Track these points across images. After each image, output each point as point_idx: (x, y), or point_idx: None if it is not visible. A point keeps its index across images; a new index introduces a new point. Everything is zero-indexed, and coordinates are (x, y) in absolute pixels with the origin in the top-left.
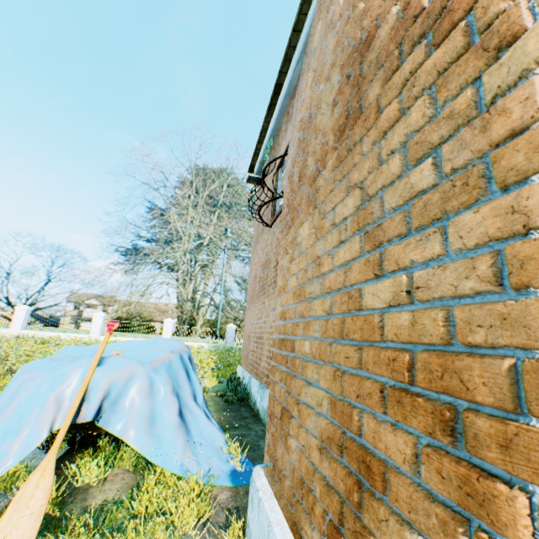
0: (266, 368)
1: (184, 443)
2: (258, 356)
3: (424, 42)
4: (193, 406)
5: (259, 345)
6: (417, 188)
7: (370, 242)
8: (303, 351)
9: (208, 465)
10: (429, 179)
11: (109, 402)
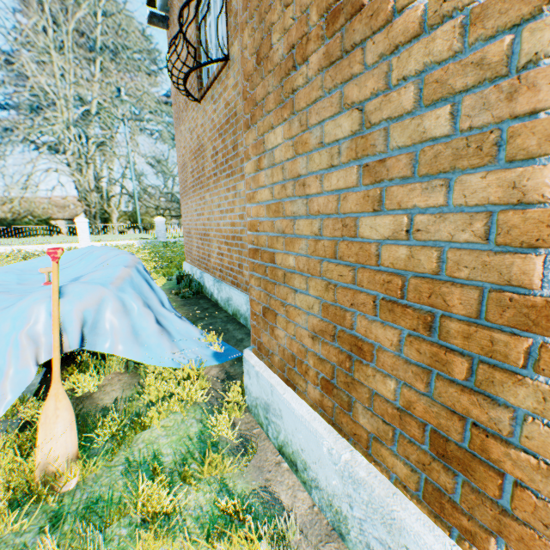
0: (219, 264)
1: (170, 344)
2: (206, 253)
3: None
4: (164, 312)
5: (206, 242)
6: (430, 135)
7: (371, 177)
8: (288, 265)
9: (194, 354)
10: (444, 130)
11: (88, 329)
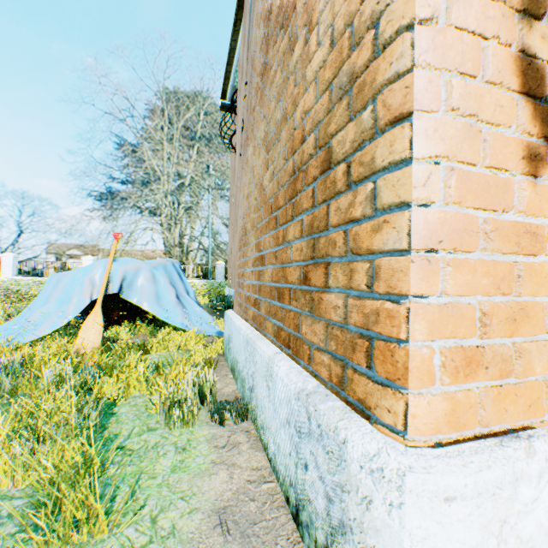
0: None
1: (182, 313)
2: None
3: (283, 31)
4: (187, 297)
5: None
6: (277, 119)
7: (266, 151)
8: (247, 229)
9: (201, 327)
10: (279, 115)
11: (126, 284)
